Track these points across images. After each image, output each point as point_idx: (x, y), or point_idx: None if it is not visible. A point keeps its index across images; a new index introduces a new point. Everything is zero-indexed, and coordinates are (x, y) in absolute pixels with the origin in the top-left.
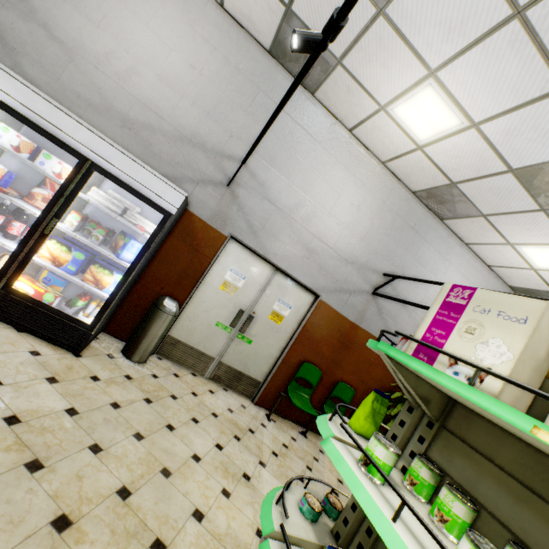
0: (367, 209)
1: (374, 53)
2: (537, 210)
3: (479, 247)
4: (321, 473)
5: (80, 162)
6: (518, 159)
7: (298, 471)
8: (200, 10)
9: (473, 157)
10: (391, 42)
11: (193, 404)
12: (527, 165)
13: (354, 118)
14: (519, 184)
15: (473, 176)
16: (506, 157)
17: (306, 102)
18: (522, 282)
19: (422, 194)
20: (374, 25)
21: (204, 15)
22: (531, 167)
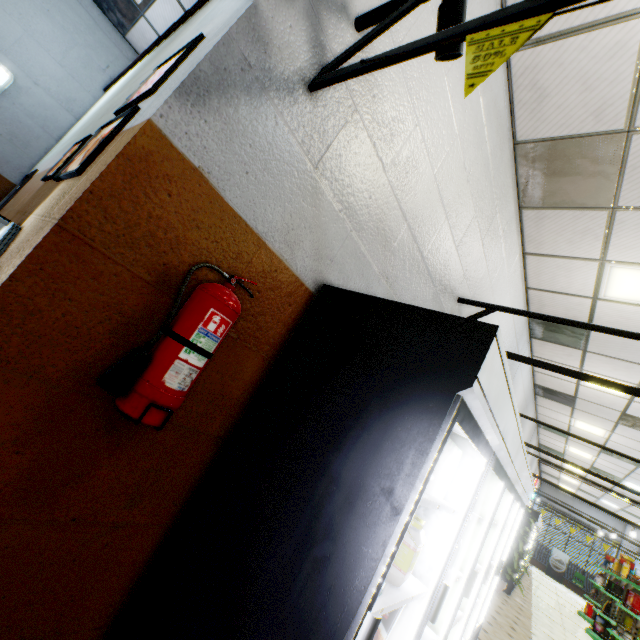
0: (519, 405)
1: (617, 365)
2: (613, 421)
3: (545, 408)
4: (516, 621)
5: (519, 506)
6: (634, 413)
7: (524, 633)
8: (518, 294)
9: (608, 401)
10: (635, 371)
11: (485, 625)
12: (635, 416)
13: (548, 357)
14: (619, 415)
15: (595, 402)
16: (628, 410)
17: (526, 343)
18: (551, 423)
19: (541, 386)
20: (637, 364)
21: (518, 297)
22: (636, 417)
